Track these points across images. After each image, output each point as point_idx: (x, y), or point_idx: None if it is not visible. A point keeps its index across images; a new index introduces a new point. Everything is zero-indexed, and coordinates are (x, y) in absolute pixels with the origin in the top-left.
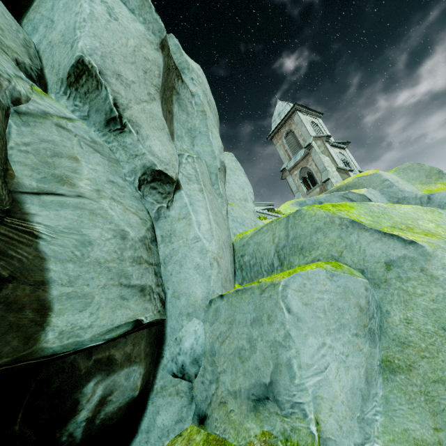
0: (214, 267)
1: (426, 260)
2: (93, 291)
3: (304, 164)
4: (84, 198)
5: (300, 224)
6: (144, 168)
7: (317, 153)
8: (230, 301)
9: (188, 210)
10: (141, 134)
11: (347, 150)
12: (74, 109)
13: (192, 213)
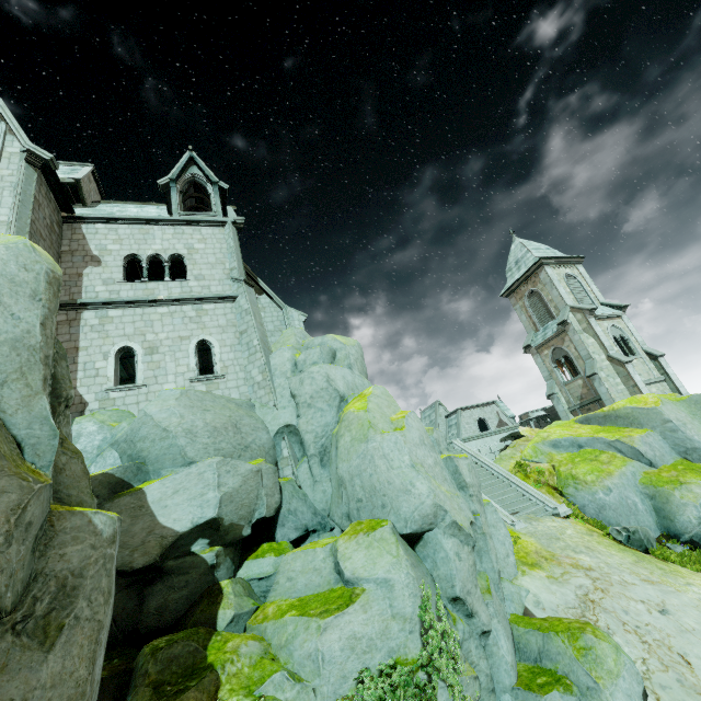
0: (512, 670)
1: (601, 692)
2: (484, 697)
3: (559, 344)
4: (477, 666)
5: (550, 644)
6: (481, 631)
7: (576, 333)
8: (522, 692)
9: (497, 640)
10: (478, 616)
11: (624, 316)
12: (453, 608)
13: (499, 641)
